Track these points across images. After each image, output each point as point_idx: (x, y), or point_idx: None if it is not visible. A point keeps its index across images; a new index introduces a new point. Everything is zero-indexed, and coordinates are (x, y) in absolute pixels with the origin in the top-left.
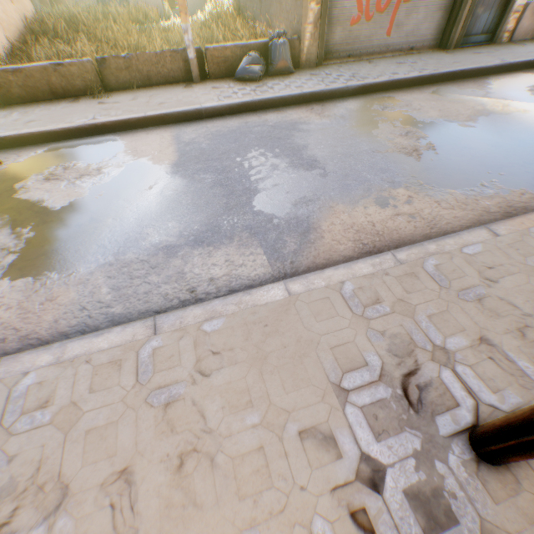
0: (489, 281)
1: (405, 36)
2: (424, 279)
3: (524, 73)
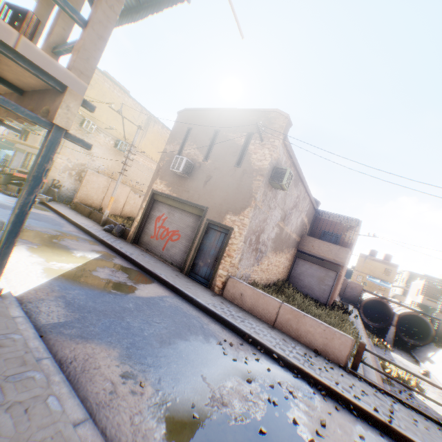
0: None
1: (170, 255)
2: None
3: (157, 282)
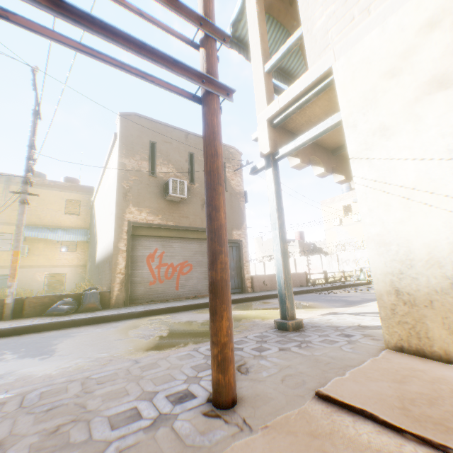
0: (85, 392)
1: (188, 290)
2: (10, 404)
3: (257, 301)
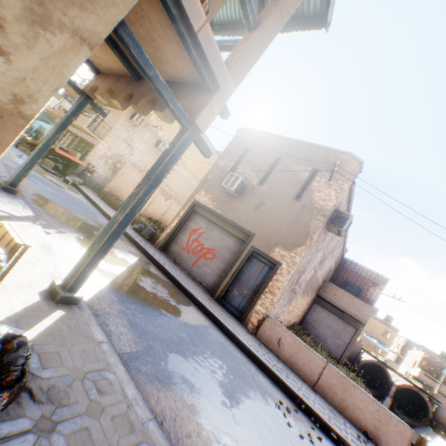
0: None
1: (200, 273)
2: None
3: (194, 305)
